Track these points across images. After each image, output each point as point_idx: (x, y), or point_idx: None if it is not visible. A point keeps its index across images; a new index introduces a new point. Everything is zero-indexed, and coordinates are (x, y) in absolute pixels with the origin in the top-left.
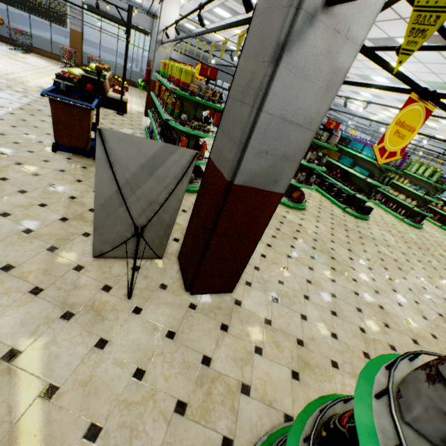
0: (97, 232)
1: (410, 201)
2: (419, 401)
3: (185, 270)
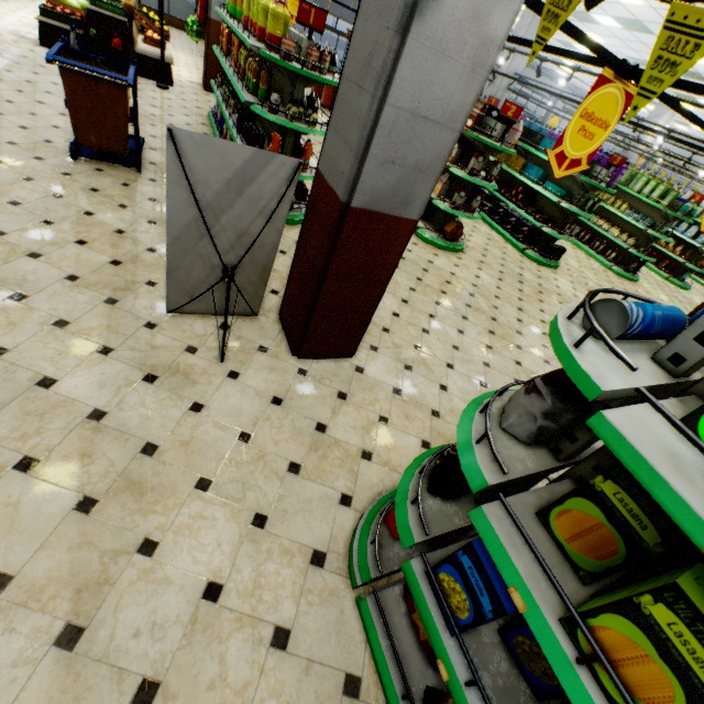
0: (171, 277)
1: (625, 238)
2: (516, 411)
3: (289, 329)
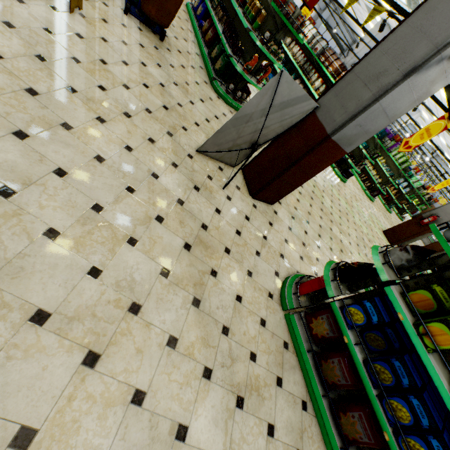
0: (215, 135)
1: (377, 177)
2: (393, 256)
3: (251, 181)
